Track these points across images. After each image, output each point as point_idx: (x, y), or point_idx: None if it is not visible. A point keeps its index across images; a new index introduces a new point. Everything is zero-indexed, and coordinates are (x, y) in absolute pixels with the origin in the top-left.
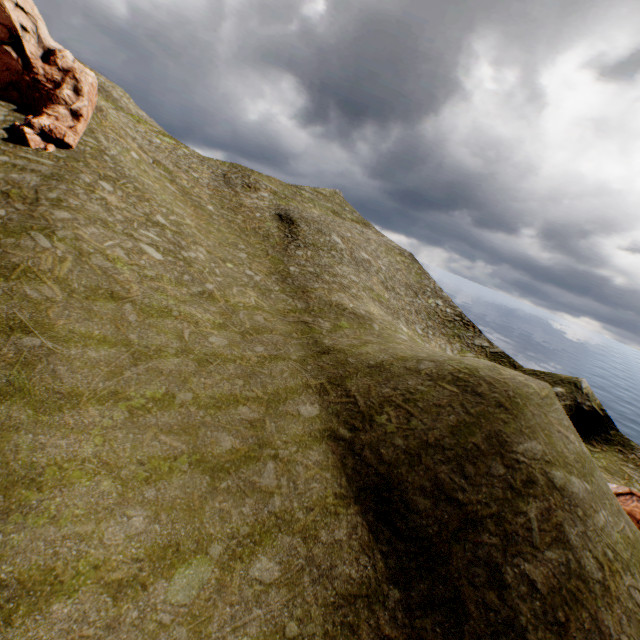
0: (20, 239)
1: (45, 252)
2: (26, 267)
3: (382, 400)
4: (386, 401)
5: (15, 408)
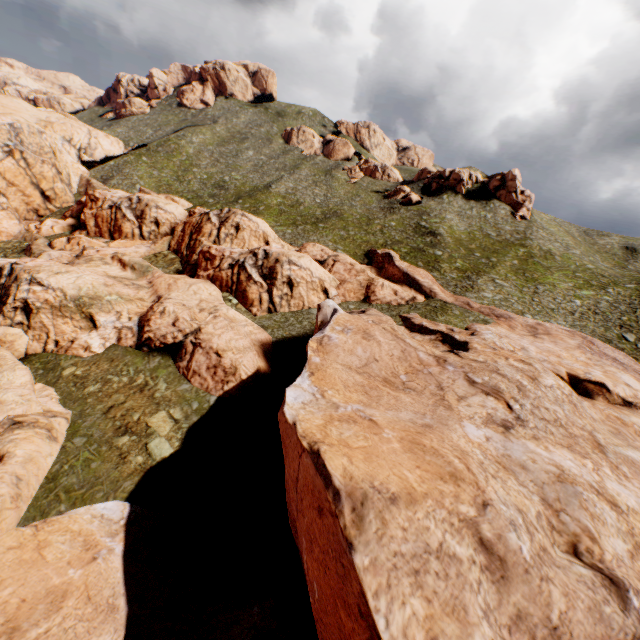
0: (525, 241)
1: (532, 244)
2: (529, 246)
3: None
4: None
5: (537, 267)
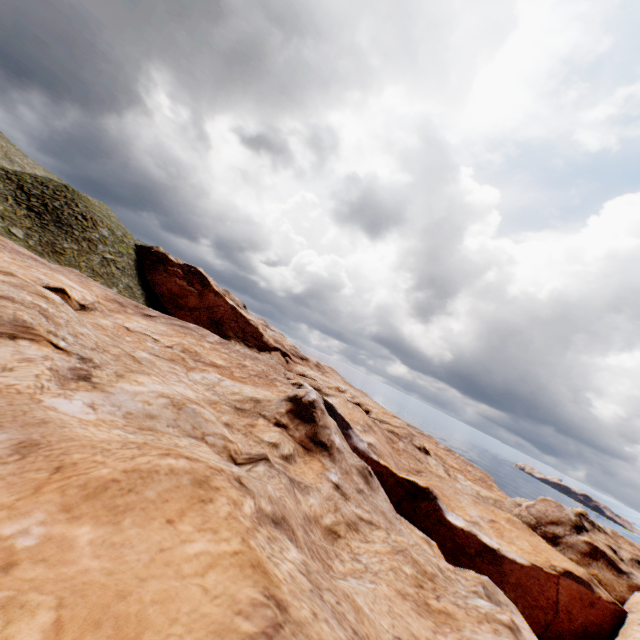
0: None
1: None
2: None
3: (24, 174)
4: (26, 174)
5: None
